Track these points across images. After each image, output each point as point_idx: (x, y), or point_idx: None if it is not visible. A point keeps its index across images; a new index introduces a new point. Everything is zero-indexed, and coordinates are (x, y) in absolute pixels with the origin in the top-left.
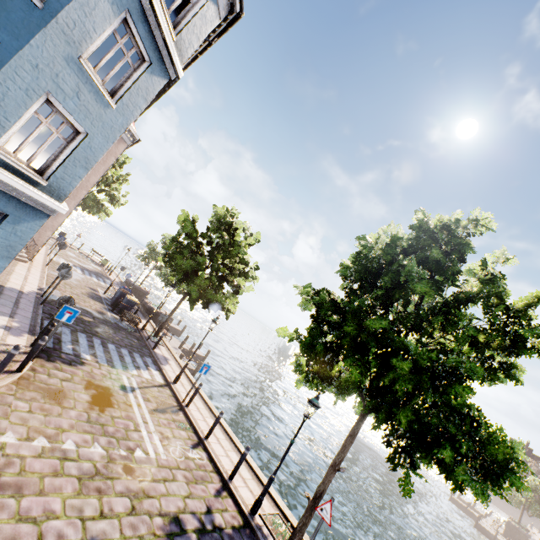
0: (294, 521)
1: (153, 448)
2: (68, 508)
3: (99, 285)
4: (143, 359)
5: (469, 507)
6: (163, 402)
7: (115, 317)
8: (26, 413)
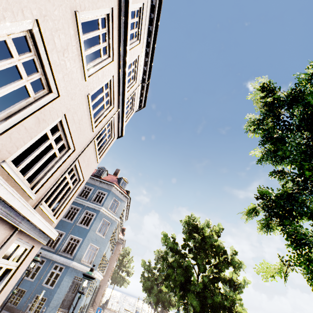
0: None
1: None
2: None
3: None
4: None
5: None
6: None
7: None
8: None
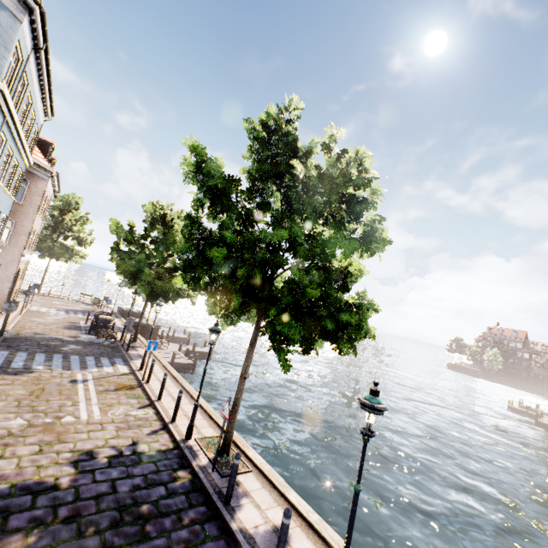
0: (237, 438)
1: (87, 414)
2: None
3: (83, 319)
4: (110, 360)
5: (530, 410)
6: (119, 385)
7: (91, 337)
8: None
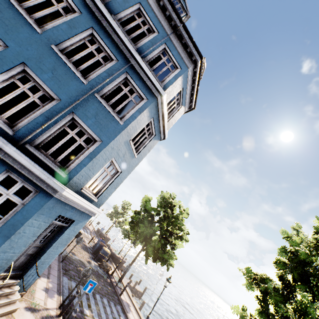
0: None
1: None
2: None
3: (85, 236)
4: (116, 308)
5: None
6: None
7: (96, 265)
8: None
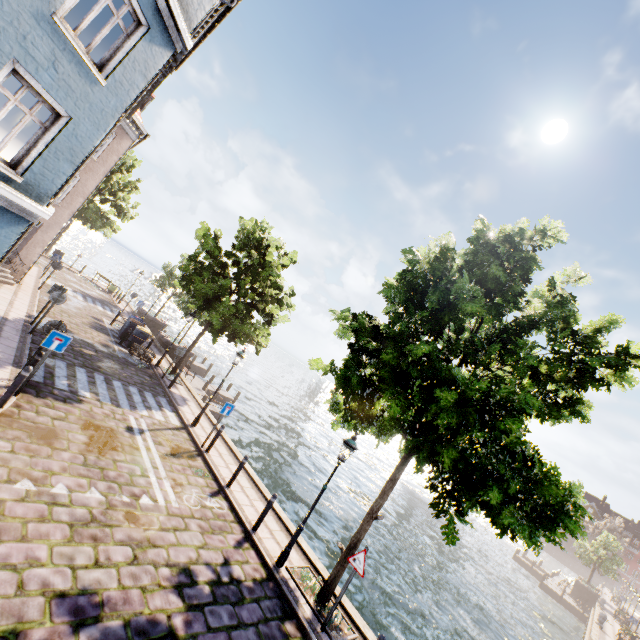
0: (326, 574)
1: (162, 495)
2: (56, 556)
3: (104, 315)
4: (155, 399)
5: (534, 566)
6: (178, 447)
7: (123, 351)
8: (7, 453)
